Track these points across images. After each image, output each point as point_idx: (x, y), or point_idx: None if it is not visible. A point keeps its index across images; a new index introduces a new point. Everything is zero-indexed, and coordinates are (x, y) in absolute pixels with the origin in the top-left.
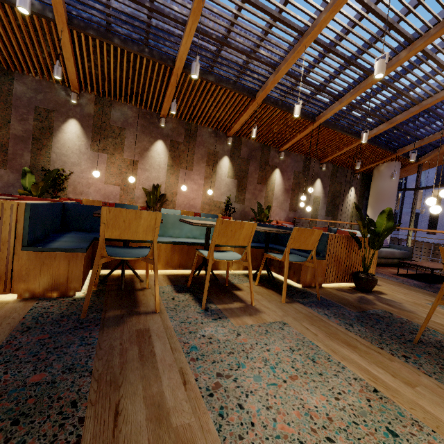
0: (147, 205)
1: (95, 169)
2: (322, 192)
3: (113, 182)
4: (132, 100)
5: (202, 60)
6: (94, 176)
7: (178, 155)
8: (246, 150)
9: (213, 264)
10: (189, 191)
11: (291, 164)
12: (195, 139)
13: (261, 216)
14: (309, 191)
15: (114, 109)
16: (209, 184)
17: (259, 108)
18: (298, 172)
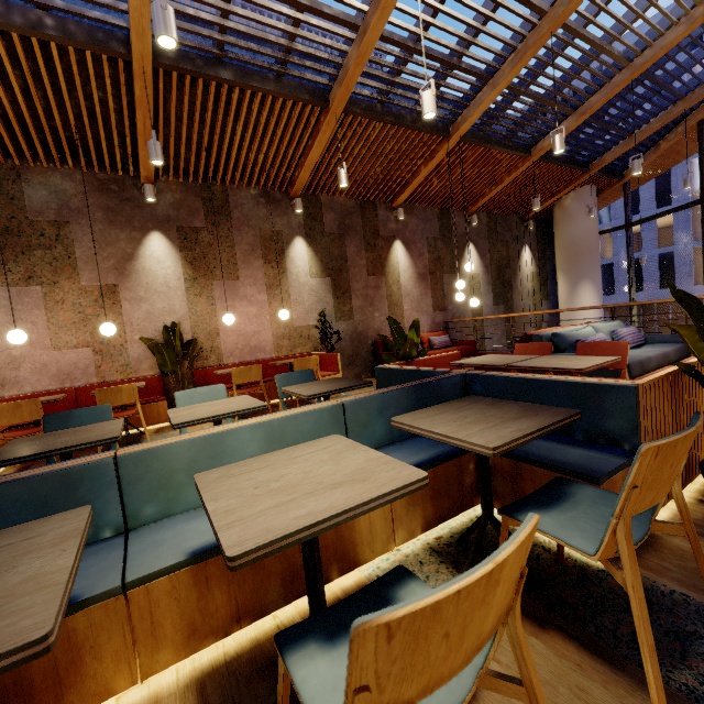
0: (162, 371)
1: (20, 325)
2: (480, 265)
3: (72, 341)
4: (66, 157)
5: (192, 31)
6: (13, 343)
7: (202, 254)
8: (334, 218)
9: (341, 559)
10: (241, 320)
11: (419, 226)
12: (228, 216)
13: (404, 348)
14: (467, 269)
15: (28, 185)
16: (278, 299)
17: (340, 127)
18: (434, 239)
